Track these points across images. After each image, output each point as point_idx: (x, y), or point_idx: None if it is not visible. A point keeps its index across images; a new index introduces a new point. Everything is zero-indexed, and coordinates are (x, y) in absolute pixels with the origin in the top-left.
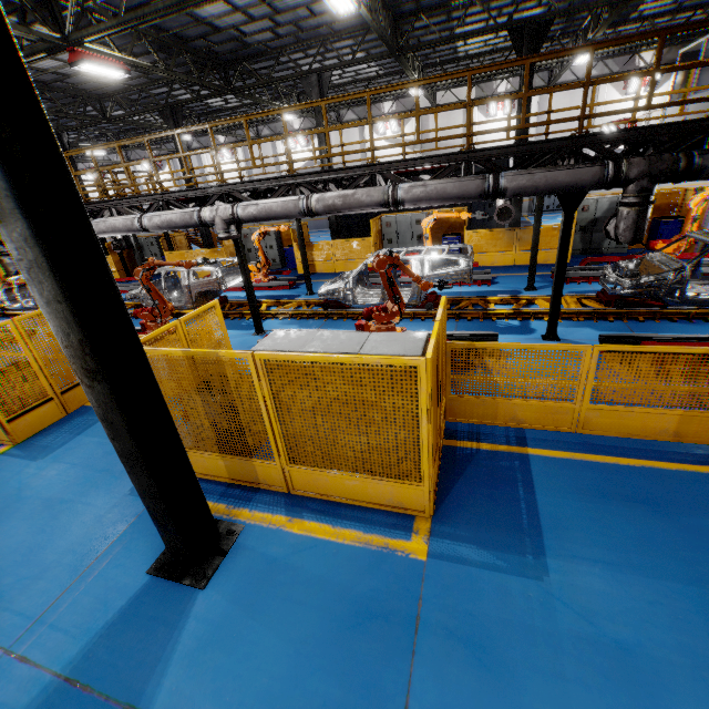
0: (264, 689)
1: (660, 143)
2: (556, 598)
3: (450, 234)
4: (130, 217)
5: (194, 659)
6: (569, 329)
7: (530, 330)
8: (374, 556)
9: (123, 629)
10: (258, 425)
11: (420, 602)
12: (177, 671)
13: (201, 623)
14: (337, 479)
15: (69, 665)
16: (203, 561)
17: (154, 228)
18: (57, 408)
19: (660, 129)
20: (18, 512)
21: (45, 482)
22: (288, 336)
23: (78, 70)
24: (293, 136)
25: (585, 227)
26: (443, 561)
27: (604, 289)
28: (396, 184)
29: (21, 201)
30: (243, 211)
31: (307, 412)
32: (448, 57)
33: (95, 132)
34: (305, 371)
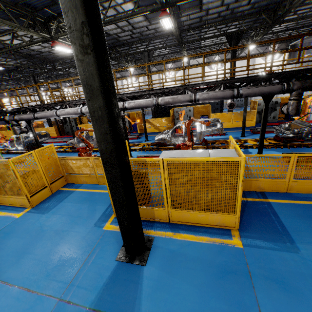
0: (191, 308)
1: (297, 77)
2: (307, 260)
3: (203, 115)
4: (76, 108)
5: (152, 297)
6: (266, 152)
7: (249, 152)
8: (219, 247)
9: (113, 285)
10: (159, 191)
11: (247, 265)
12: (146, 302)
13: (149, 280)
14: (194, 214)
15: (92, 303)
16: (141, 253)
17: (87, 113)
18: (48, 190)
19: (303, 70)
20: (43, 236)
21: (52, 223)
22: (172, 152)
23: (47, 50)
24: (150, 74)
25: (259, 112)
26: (251, 247)
27: (276, 135)
28: (195, 93)
29: (103, 91)
30: (128, 104)
31: (184, 184)
32: (197, 46)
33: (46, 75)
34: (186, 165)
